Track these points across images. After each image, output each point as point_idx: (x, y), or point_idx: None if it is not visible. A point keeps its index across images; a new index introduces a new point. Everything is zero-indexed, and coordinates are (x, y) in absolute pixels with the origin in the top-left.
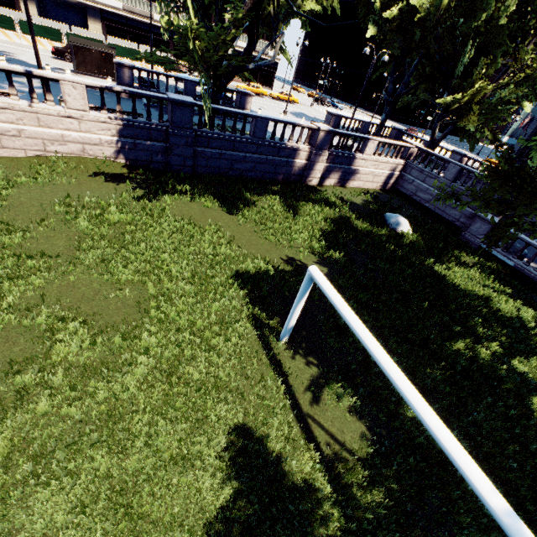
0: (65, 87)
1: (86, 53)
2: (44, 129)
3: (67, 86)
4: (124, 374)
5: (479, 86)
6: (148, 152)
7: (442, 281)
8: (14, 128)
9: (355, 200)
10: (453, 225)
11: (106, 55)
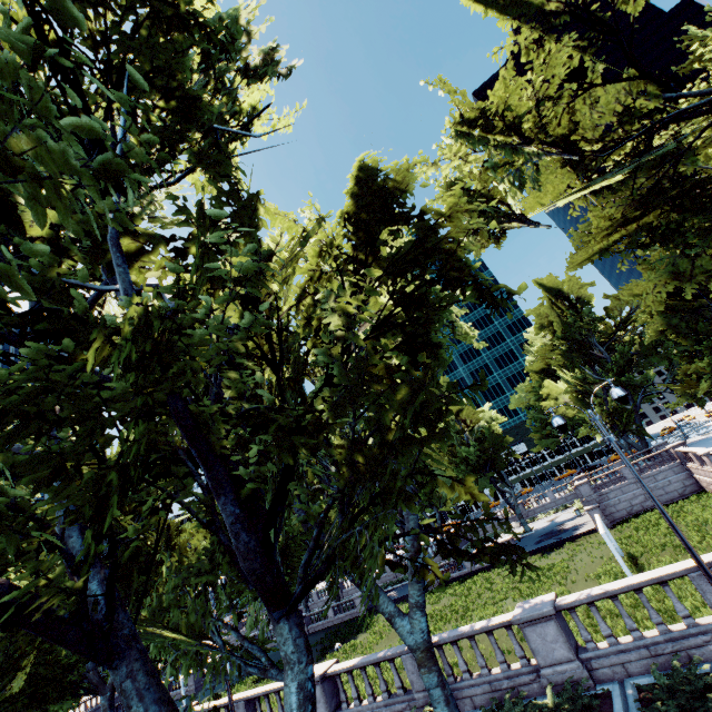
0: None
1: None
2: None
3: None
4: None
5: None
6: None
7: None
8: None
9: None
10: None
11: None
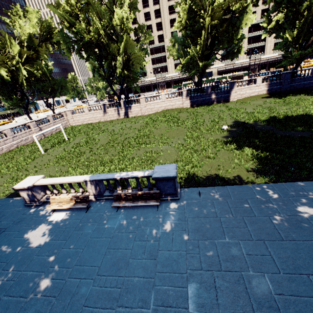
0: (257, 79)
1: (235, 78)
2: (250, 91)
3: (258, 79)
4: (311, 109)
5: None
6: (275, 90)
7: None
8: (244, 92)
9: None
10: None
11: (240, 76)
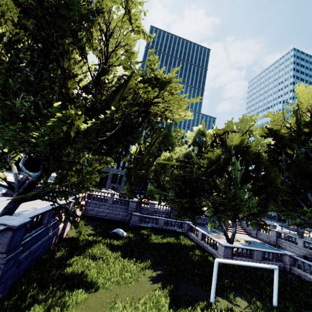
0: None
1: None
2: None
3: None
4: None
5: (96, 166)
6: None
7: (162, 244)
8: None
9: (91, 232)
10: (122, 221)
11: None
